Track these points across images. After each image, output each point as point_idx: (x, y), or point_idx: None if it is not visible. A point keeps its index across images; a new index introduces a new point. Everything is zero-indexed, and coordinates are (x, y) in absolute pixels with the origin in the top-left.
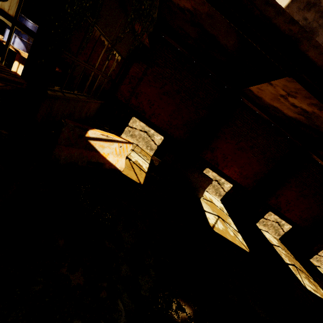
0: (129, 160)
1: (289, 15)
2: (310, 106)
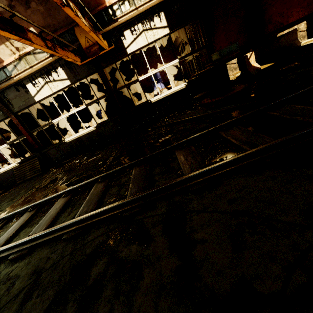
0: None
1: None
2: None
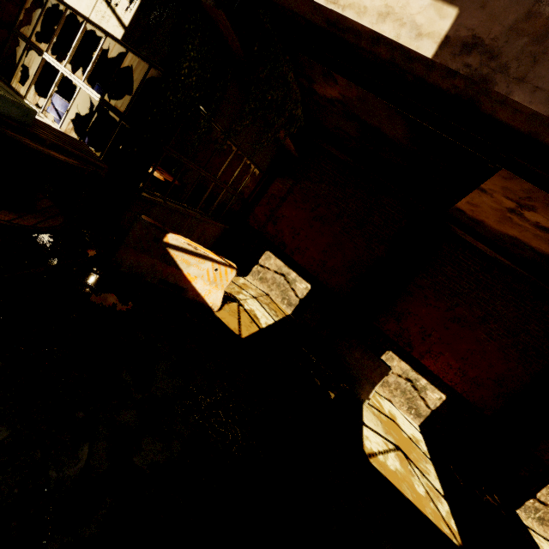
0: (238, 305)
1: (442, 66)
2: None
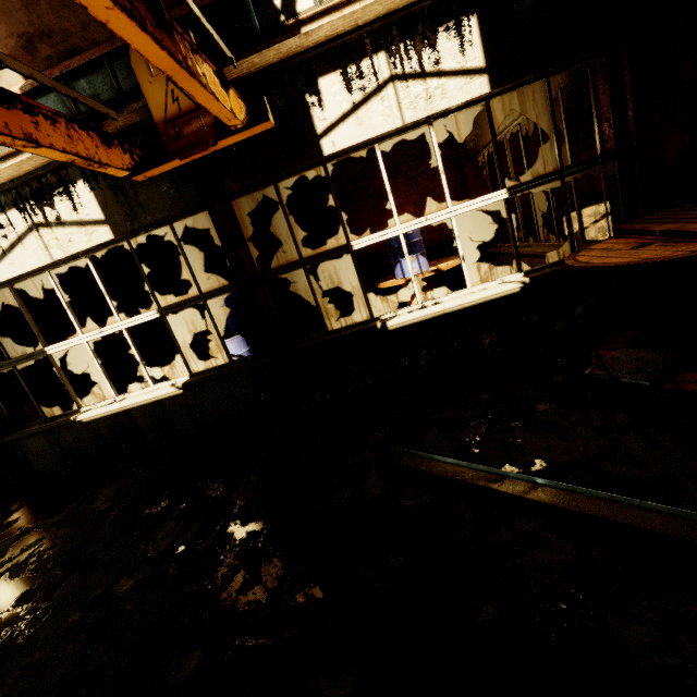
0: None
1: None
2: None
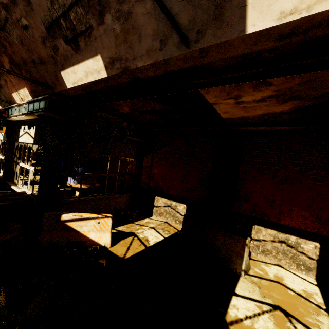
0: (134, 237)
1: (113, 75)
2: (261, 90)
